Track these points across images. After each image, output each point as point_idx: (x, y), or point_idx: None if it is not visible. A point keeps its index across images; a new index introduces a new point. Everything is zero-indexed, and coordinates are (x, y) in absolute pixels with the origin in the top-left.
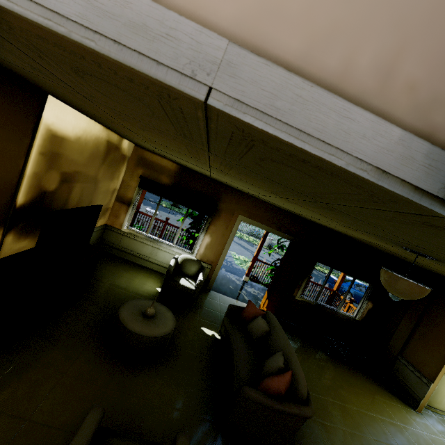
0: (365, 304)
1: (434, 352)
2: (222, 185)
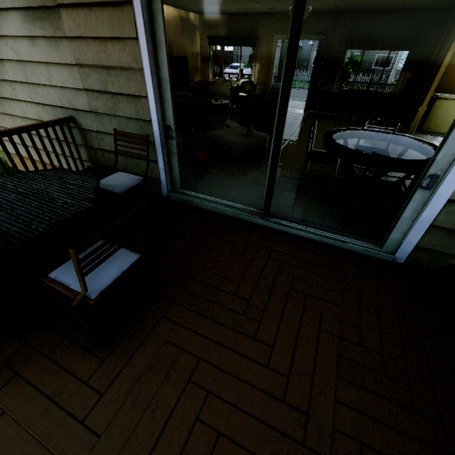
0: (403, 75)
1: (431, 82)
2: (257, 15)
